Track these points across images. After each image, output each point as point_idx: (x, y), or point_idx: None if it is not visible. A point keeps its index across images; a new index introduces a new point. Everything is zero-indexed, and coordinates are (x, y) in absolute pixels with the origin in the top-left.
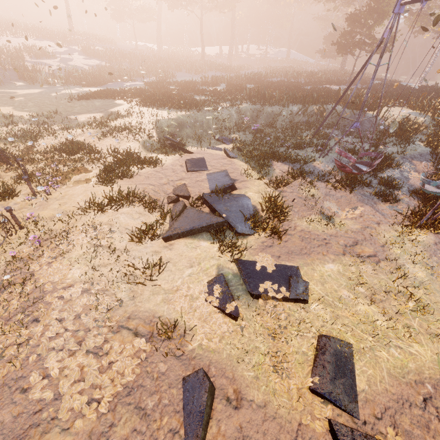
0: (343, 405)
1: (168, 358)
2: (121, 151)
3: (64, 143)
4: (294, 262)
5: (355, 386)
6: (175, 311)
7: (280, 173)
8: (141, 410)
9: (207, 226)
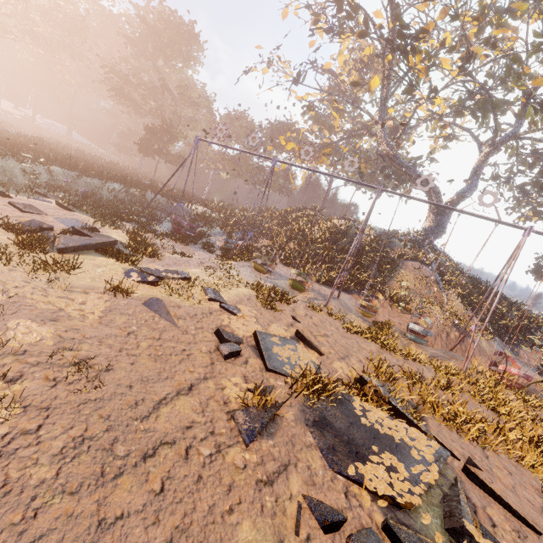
0: (223, 301)
1: (125, 299)
2: None
3: None
4: (174, 268)
5: (224, 299)
6: (109, 285)
7: (131, 228)
8: (126, 314)
9: (102, 243)
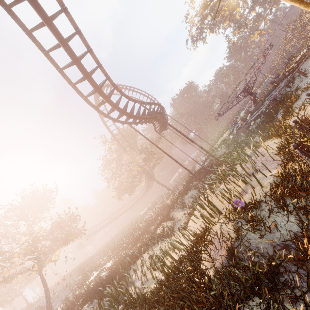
0: None
1: None
2: None
3: None
4: None
5: None
6: None
7: None
8: None
9: None
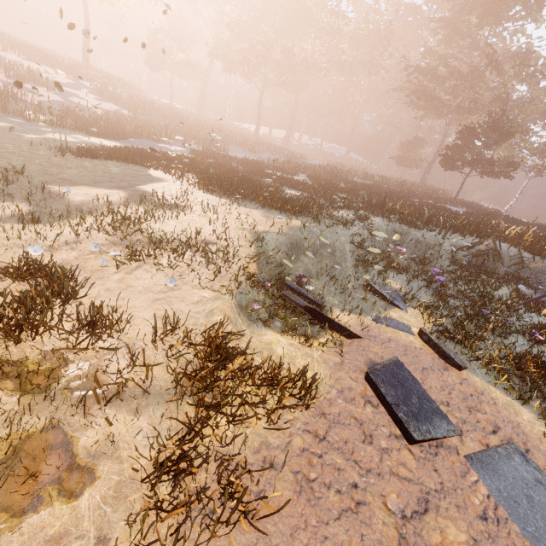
0: None
1: None
2: (187, 325)
3: (13, 268)
4: None
5: None
6: None
7: None
8: None
9: None
